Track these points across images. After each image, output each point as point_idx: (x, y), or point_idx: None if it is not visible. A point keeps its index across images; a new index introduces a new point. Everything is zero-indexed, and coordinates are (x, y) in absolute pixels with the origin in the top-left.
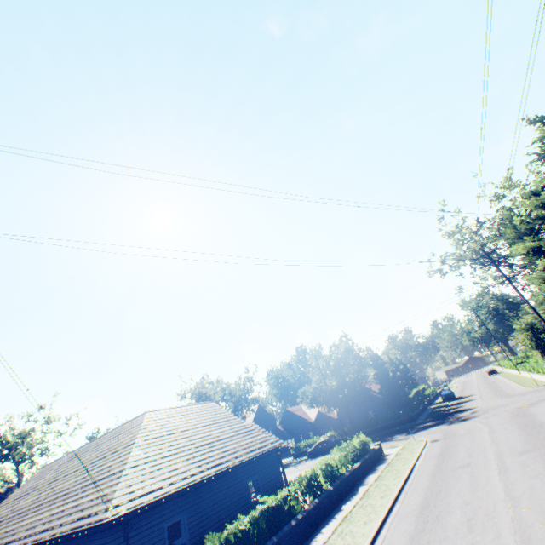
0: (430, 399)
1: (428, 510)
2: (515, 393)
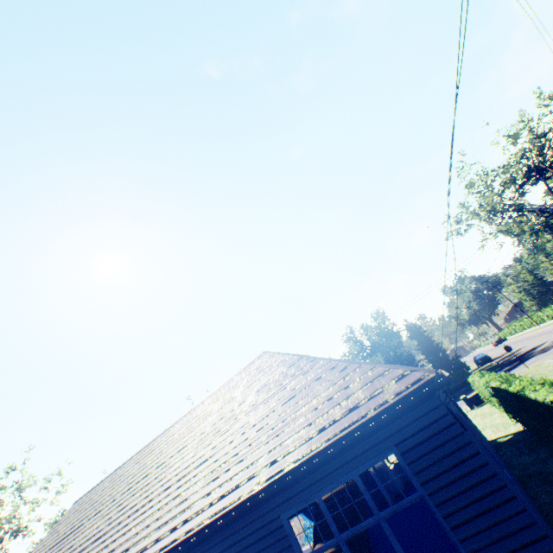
0: None
1: None
2: None
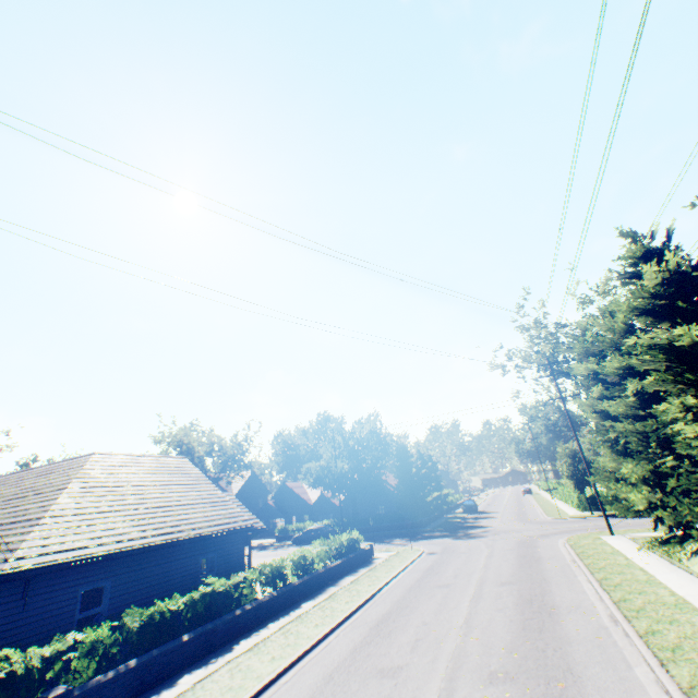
0: (451, 507)
1: (386, 624)
2: (535, 520)
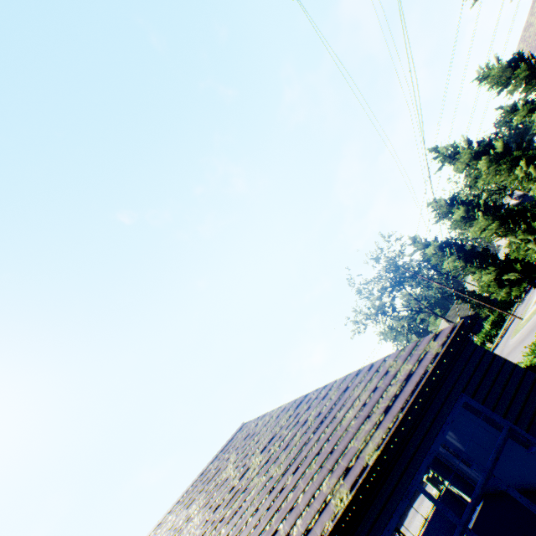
0: None
1: None
2: None
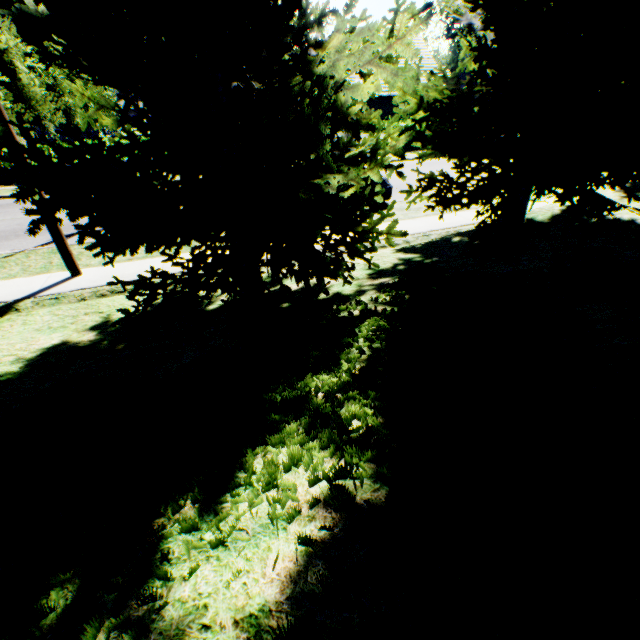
0: None
1: None
2: None
